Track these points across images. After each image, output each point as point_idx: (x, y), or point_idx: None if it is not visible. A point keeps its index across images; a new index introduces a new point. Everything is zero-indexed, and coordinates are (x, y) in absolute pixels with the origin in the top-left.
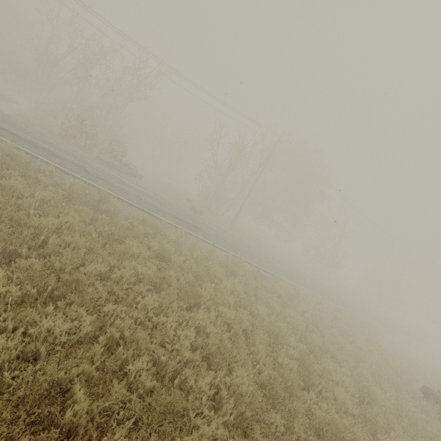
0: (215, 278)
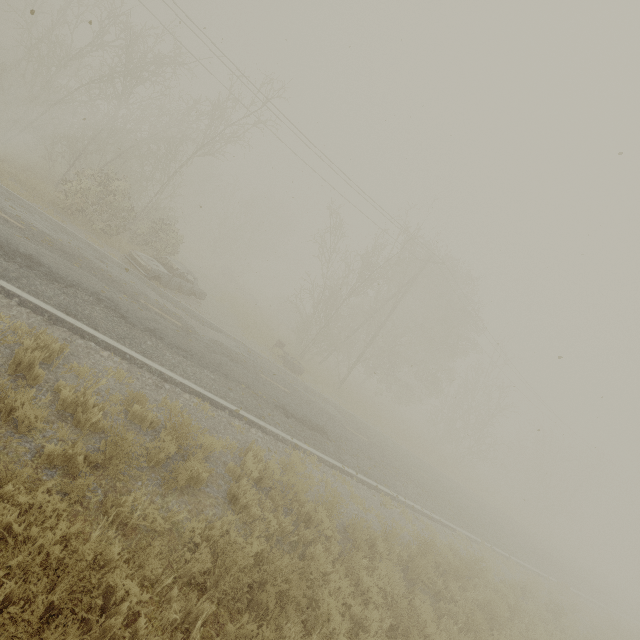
0: None
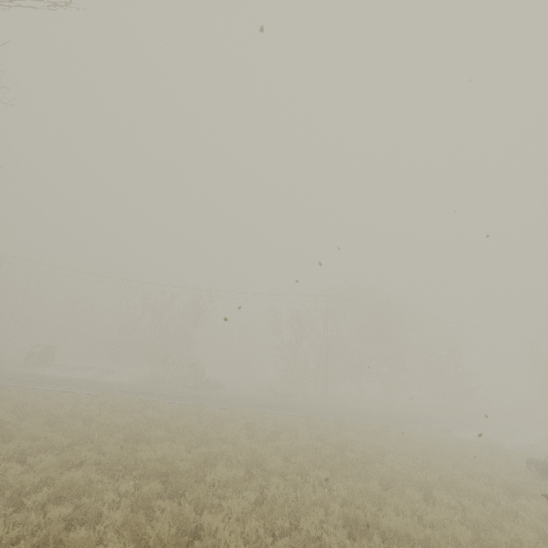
0: (297, 433)
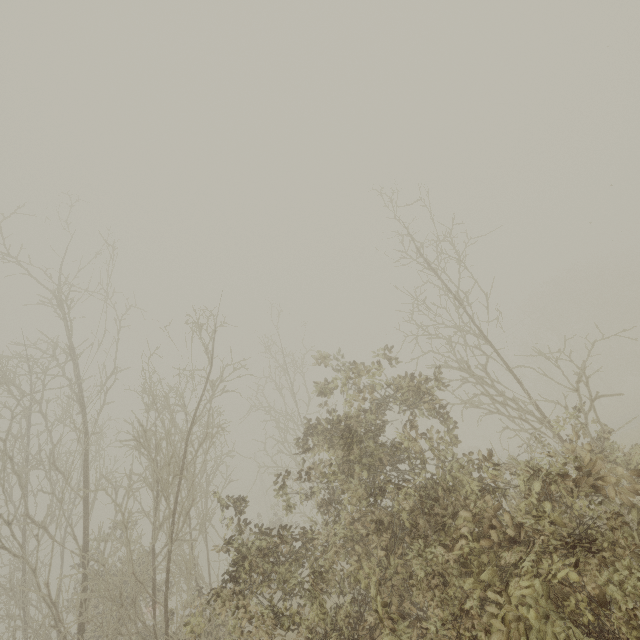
0: None
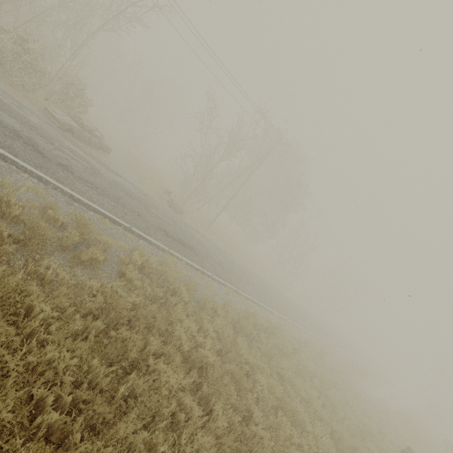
0: (242, 363)
